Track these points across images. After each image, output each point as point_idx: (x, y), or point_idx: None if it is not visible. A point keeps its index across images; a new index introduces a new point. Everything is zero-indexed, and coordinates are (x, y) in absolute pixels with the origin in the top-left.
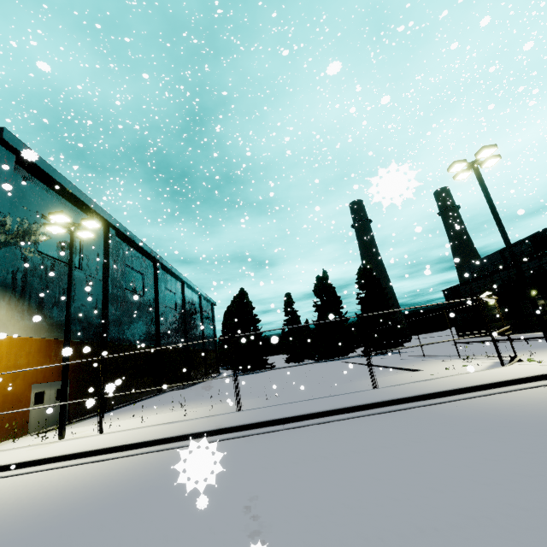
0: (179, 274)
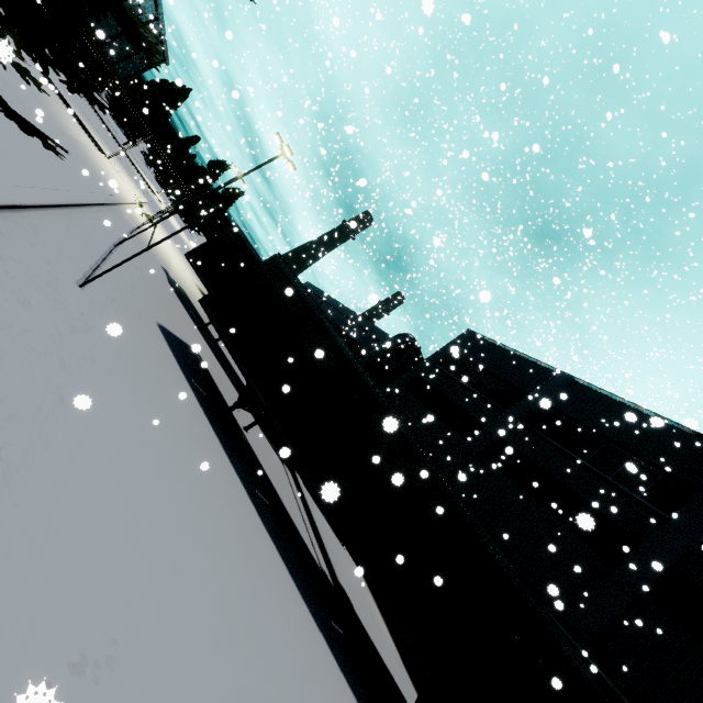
0: (161, 13)
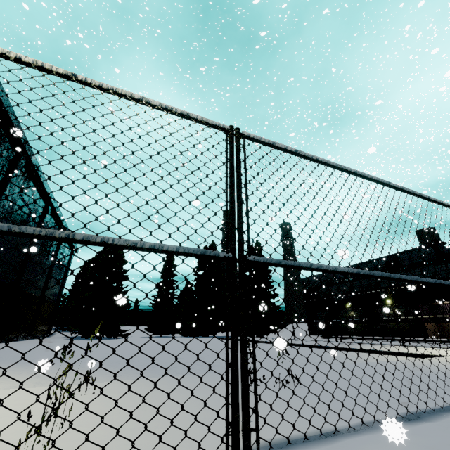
0: (47, 189)
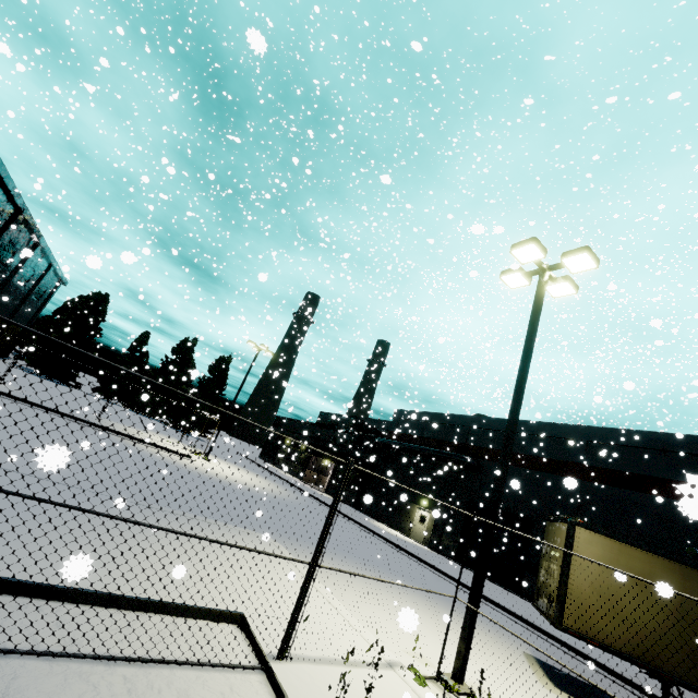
0: (39, 236)
